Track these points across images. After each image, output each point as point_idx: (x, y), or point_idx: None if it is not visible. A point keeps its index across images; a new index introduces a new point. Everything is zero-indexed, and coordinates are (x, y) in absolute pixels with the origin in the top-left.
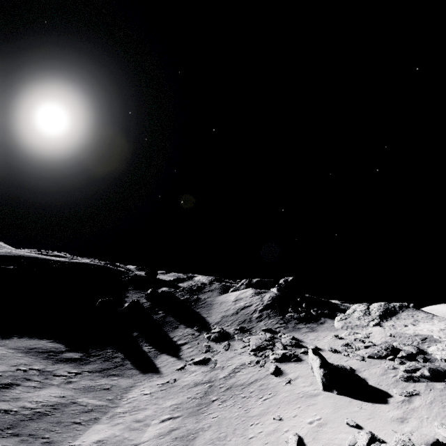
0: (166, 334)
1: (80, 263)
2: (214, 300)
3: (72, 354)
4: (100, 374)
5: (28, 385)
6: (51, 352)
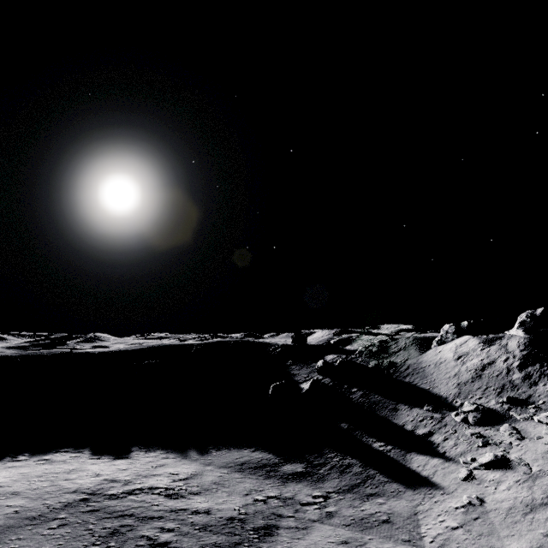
0: (388, 422)
1: (215, 342)
2: (420, 361)
3: (292, 466)
4: (353, 495)
5: (286, 525)
6: (266, 467)
